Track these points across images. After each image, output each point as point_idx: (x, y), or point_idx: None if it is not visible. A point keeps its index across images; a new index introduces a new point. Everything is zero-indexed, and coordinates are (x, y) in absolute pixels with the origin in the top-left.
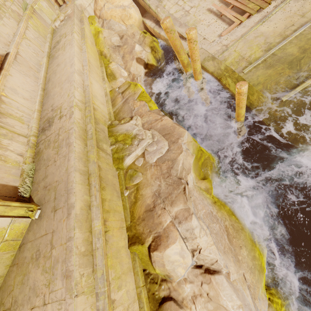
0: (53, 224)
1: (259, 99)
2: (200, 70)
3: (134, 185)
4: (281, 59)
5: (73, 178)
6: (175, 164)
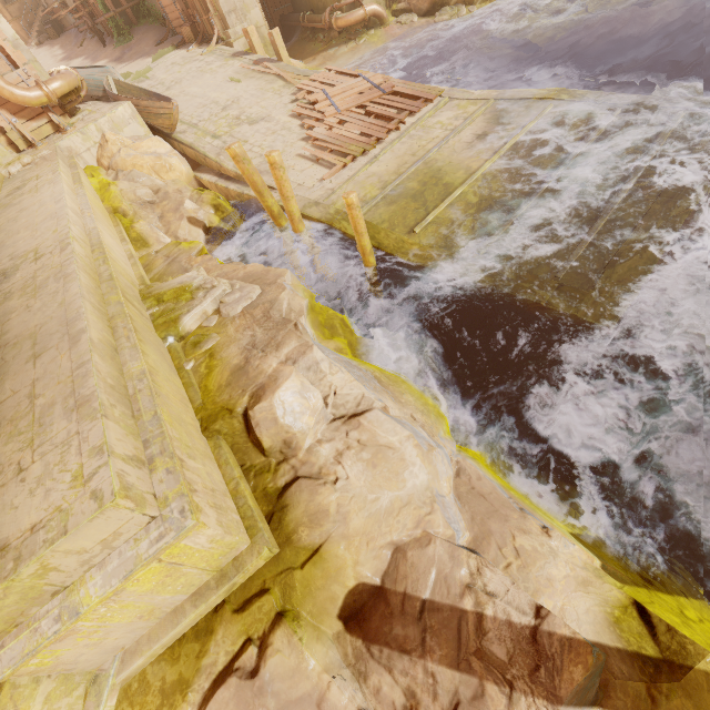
0: (34, 373)
1: (388, 236)
2: (301, 216)
3: (205, 353)
4: (403, 194)
5: (79, 304)
6: (275, 304)
